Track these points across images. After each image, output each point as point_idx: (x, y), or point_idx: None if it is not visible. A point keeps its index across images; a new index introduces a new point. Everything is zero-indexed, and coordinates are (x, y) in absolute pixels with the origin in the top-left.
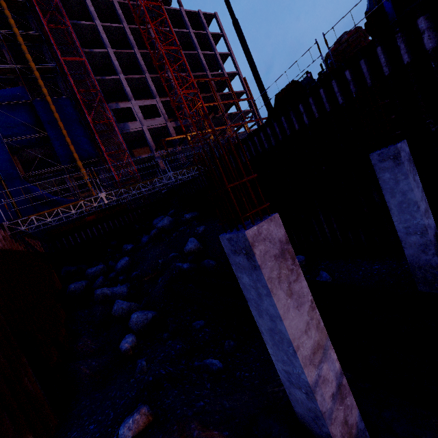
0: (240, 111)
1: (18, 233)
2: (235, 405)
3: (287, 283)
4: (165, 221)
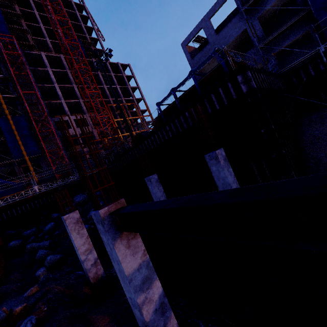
0: (142, 123)
1: None
2: (75, 281)
3: (78, 230)
4: (81, 197)
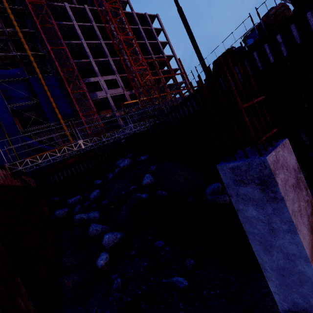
0: (176, 82)
1: (16, 172)
2: None
3: (307, 217)
4: (125, 162)
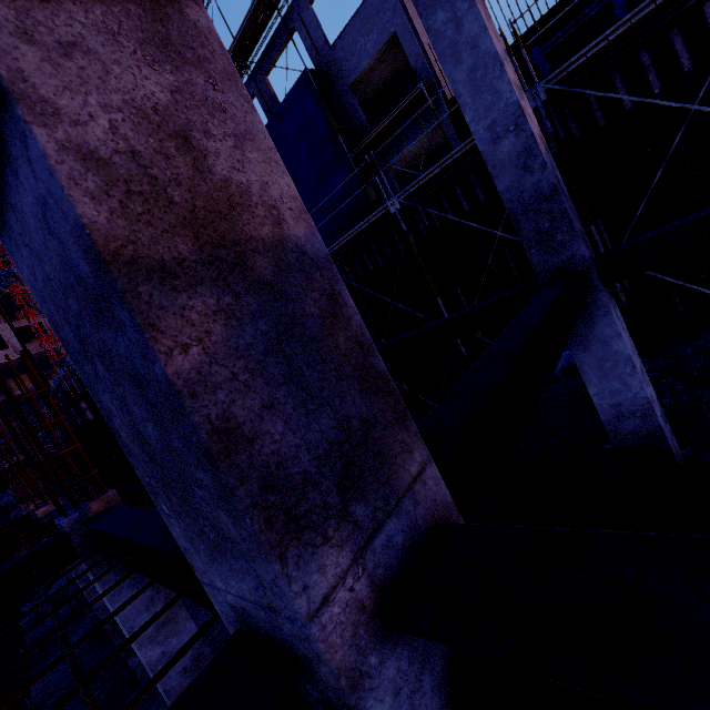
0: None
1: None
2: None
3: None
4: (5, 498)
